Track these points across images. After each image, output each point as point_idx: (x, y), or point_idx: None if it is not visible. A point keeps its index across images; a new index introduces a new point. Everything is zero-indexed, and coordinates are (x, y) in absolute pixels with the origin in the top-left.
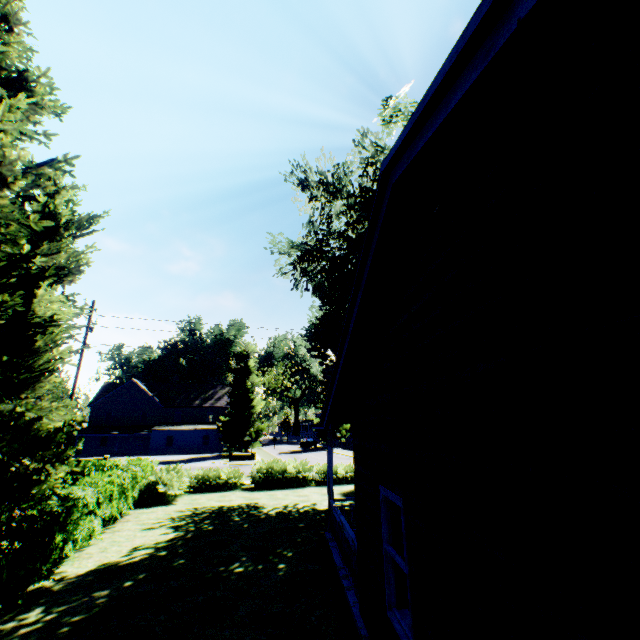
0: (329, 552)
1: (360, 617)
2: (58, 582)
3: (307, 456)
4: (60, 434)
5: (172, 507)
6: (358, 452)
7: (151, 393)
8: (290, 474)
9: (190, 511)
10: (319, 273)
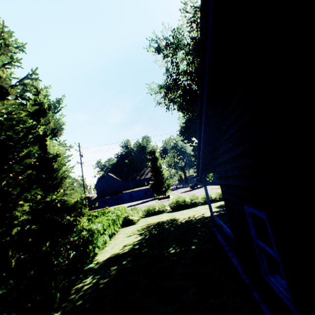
0: (216, 237)
1: (243, 272)
2: (96, 264)
3: (194, 192)
4: (77, 204)
5: (137, 225)
6: (223, 187)
7: (117, 178)
8: (187, 202)
9: (145, 226)
10: (178, 98)
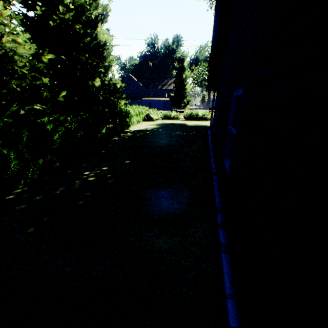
0: (207, 133)
1: (210, 140)
2: (130, 131)
3: None
4: (120, 89)
5: (155, 122)
6: (216, 93)
7: (138, 82)
8: (199, 116)
9: (161, 123)
10: None
